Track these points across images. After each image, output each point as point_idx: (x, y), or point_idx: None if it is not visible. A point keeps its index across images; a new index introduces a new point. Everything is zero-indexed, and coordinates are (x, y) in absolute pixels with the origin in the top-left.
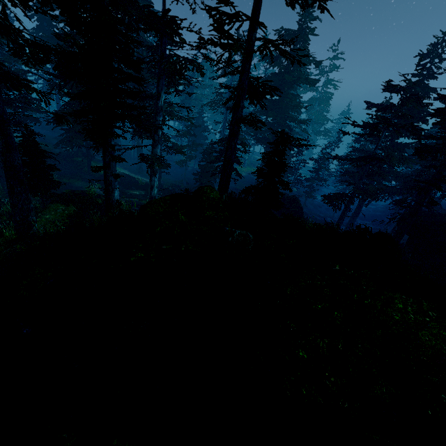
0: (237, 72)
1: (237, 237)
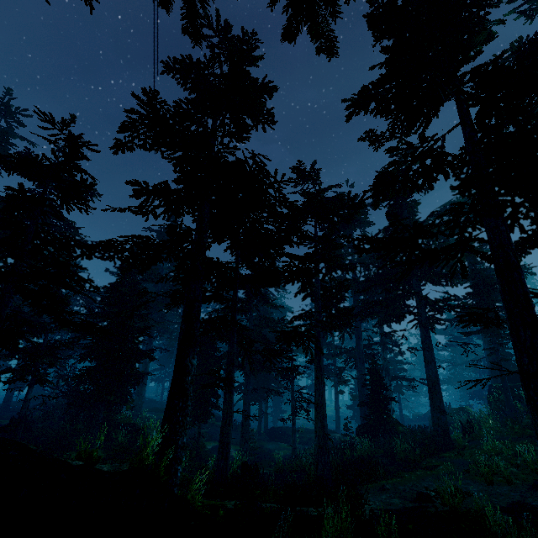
0: None
1: None
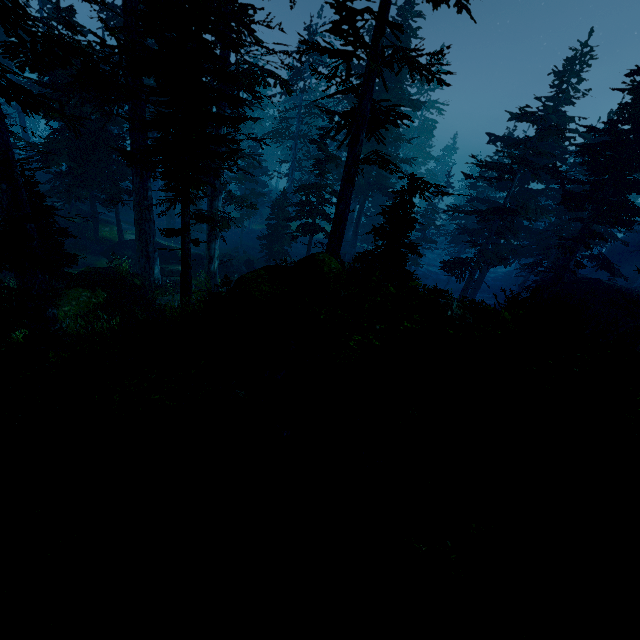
0: (356, 92)
1: (456, 310)
